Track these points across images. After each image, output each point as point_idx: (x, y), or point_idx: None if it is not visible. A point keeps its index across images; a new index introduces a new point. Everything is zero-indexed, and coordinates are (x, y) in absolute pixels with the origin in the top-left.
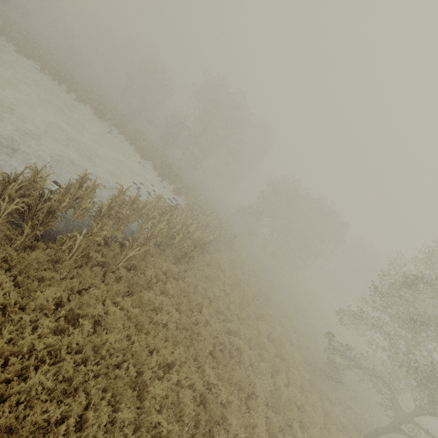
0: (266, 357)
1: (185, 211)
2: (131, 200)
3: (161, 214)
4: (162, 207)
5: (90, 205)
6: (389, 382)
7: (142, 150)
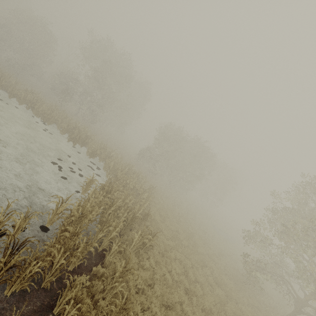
0: (229, 312)
1: (119, 186)
2: (79, 215)
3: (107, 208)
4: (108, 201)
5: (38, 269)
6: (282, 276)
7: (43, 114)
